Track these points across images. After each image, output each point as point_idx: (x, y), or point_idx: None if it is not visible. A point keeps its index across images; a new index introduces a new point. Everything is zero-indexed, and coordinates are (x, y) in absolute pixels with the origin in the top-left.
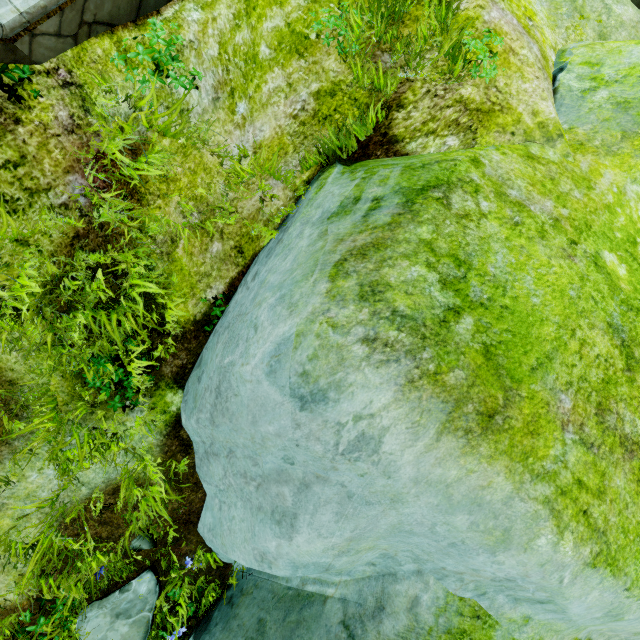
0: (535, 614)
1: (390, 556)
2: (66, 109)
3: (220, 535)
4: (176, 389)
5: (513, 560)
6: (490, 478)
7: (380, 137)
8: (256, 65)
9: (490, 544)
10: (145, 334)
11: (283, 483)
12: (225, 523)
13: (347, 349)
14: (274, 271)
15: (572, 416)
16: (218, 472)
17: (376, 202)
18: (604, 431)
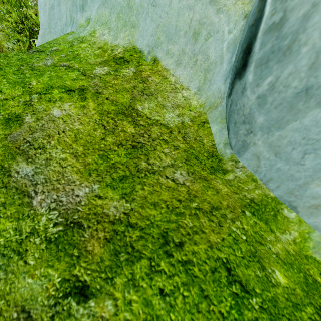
0: (92, 13)
1: None
2: None
3: None
4: None
5: None
6: None
7: None
8: None
9: None
10: None
11: None
12: None
13: None
14: None
15: None
16: None
17: None
18: None
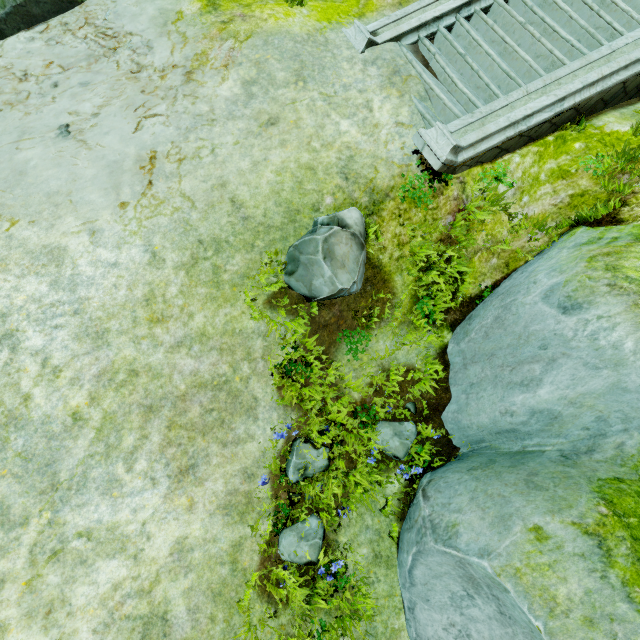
0: None
1: (603, 419)
2: (458, 191)
3: (466, 410)
4: (448, 331)
5: None
6: None
7: (614, 216)
8: (540, 180)
9: None
10: (450, 292)
11: (535, 362)
12: (472, 402)
13: (596, 288)
14: (541, 266)
15: None
16: (475, 372)
17: (614, 239)
18: None
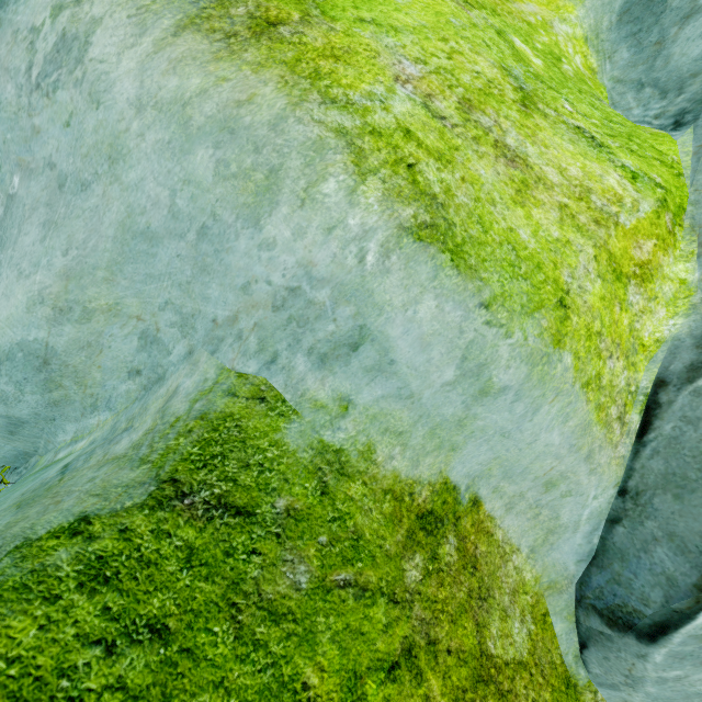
0: (357, 392)
1: (152, 337)
2: None
3: None
4: None
5: (287, 230)
6: (253, 89)
7: None
8: None
9: (250, 202)
10: None
11: None
12: None
13: None
14: None
15: (418, 83)
16: None
17: None
18: (470, 121)
